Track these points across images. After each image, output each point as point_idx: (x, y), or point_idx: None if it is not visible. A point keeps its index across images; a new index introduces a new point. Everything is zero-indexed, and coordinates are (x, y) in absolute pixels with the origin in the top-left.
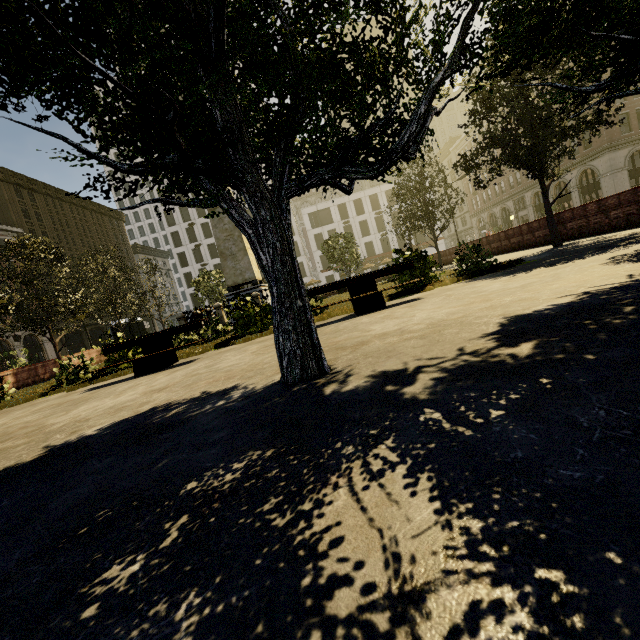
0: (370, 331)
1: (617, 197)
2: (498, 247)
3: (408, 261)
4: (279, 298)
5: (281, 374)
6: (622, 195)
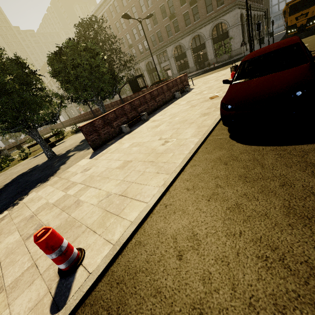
0: (58, 150)
1: (105, 106)
2: (83, 119)
3: (57, 132)
4: (43, 146)
5: (48, 158)
6: (106, 105)
